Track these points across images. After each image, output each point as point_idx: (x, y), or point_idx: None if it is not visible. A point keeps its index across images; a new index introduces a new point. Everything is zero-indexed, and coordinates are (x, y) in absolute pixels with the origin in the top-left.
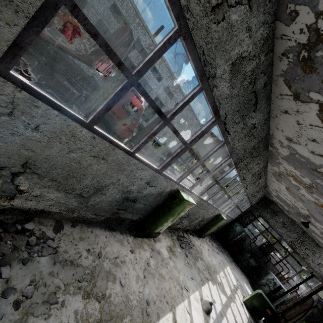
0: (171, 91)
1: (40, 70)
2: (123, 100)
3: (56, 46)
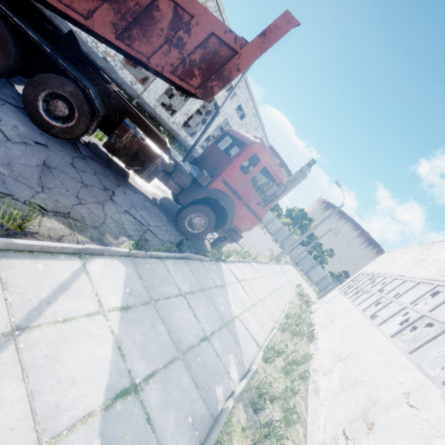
0: (232, 86)
1: (86, 113)
2: (255, 169)
3: (106, 41)
